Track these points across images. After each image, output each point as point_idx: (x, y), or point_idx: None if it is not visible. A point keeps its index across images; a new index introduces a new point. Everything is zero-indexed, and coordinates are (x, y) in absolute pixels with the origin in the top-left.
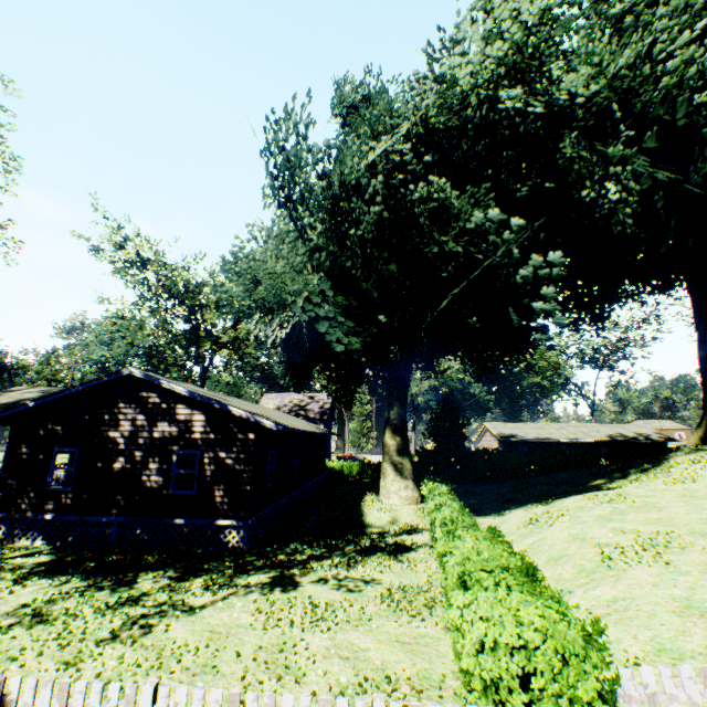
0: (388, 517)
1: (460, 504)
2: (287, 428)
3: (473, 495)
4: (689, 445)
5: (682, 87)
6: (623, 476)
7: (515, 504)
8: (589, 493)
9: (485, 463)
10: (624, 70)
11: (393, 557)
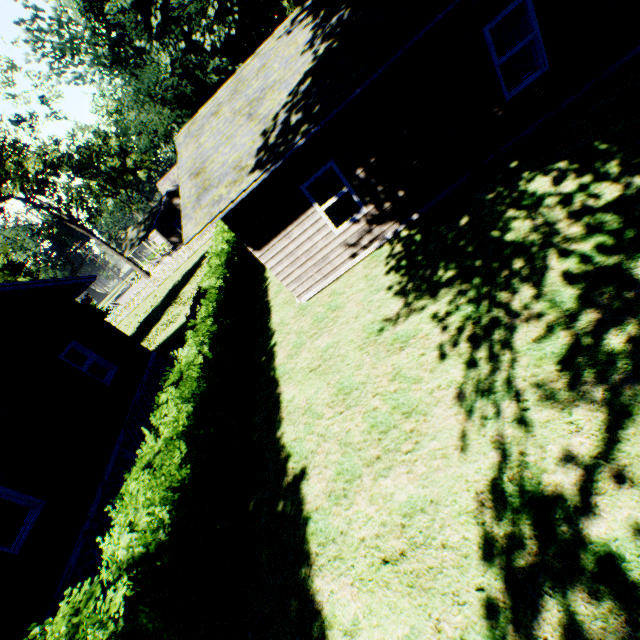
0: None
1: None
2: None
3: None
4: None
5: None
6: None
7: None
8: None
9: None
10: None
11: None
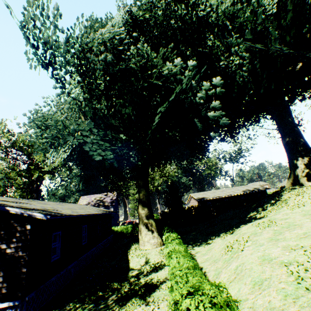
0: (143, 260)
1: (184, 246)
2: (58, 216)
3: (190, 232)
4: (288, 187)
5: (259, 5)
6: (264, 209)
7: (213, 235)
8: (253, 222)
9: (193, 213)
10: (229, 8)
11: (142, 301)
